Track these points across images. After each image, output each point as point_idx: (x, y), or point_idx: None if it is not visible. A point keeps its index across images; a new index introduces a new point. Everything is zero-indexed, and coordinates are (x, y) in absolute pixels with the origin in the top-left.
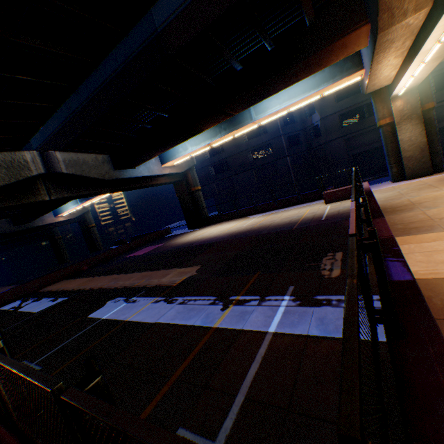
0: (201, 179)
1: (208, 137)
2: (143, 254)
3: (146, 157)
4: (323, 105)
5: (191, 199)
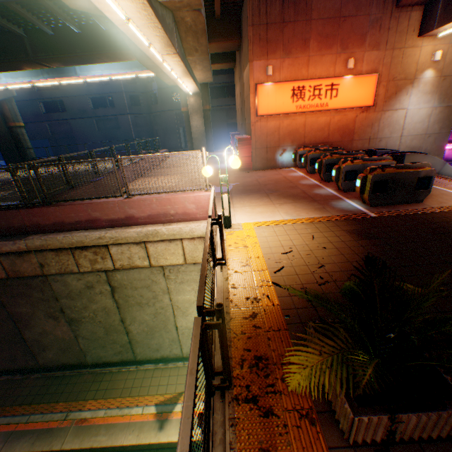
0: (28, 114)
1: (28, 74)
2: None
3: None
4: None
5: (10, 135)
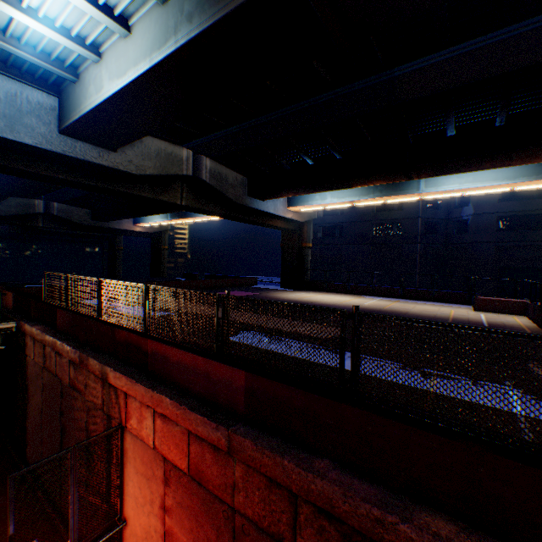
0: None
1: (356, 193)
2: None
3: (287, 193)
4: (482, 199)
5: (297, 254)
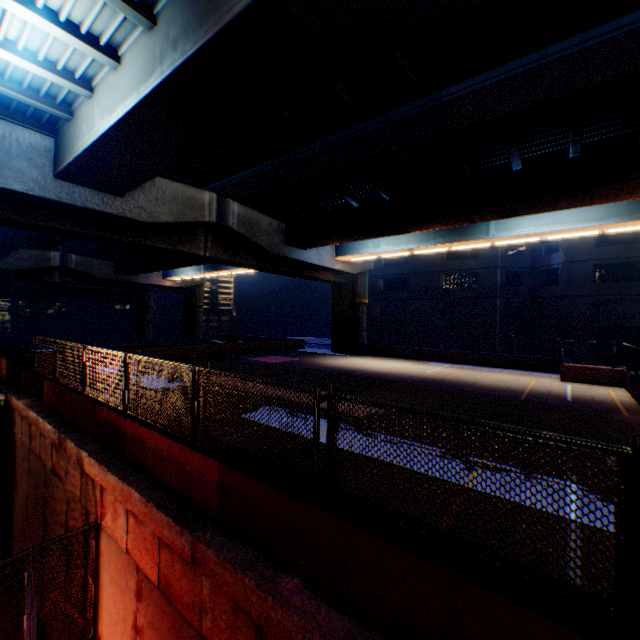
0: None
1: (415, 239)
2: (277, 364)
3: (330, 241)
4: (574, 244)
5: (350, 312)
